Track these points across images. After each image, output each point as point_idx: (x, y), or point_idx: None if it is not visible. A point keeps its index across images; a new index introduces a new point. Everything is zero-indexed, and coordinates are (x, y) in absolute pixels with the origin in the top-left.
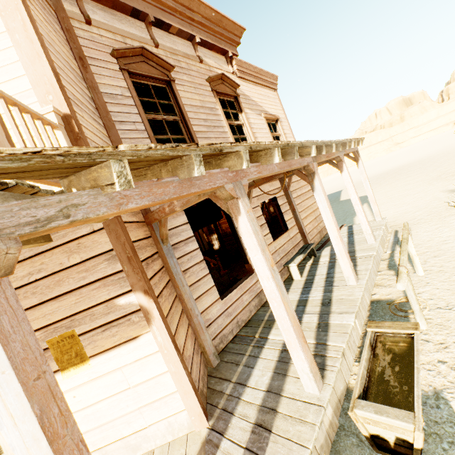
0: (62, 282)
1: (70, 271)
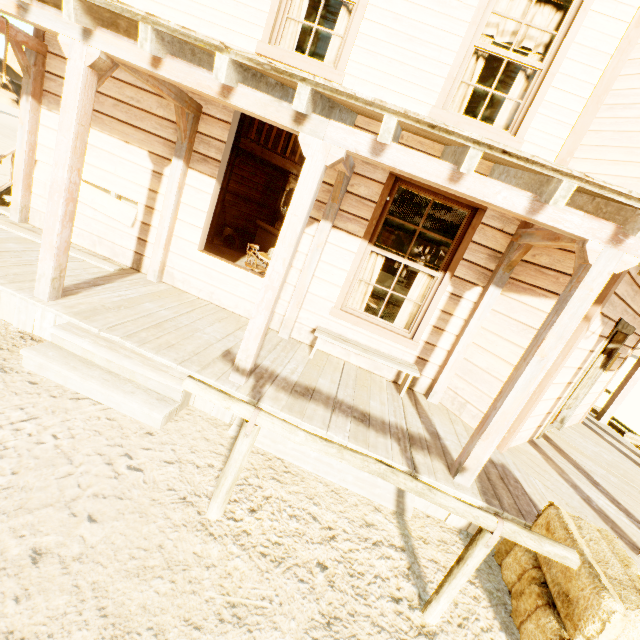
0: None
1: None
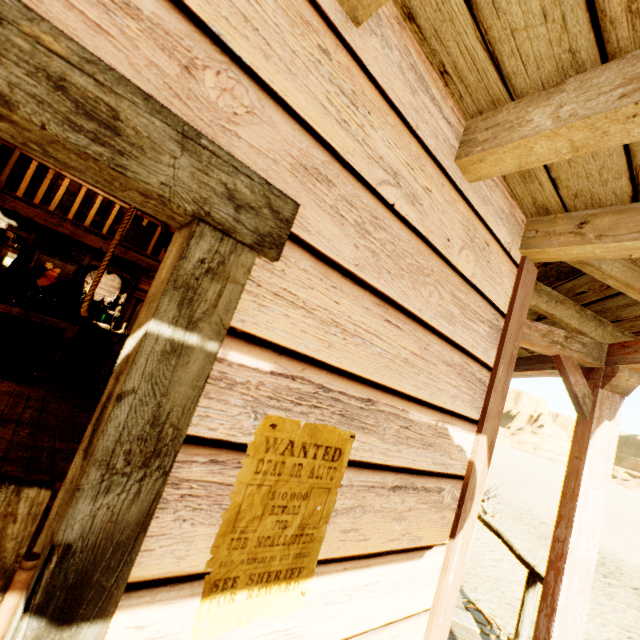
0: (422, 282)
1: (447, 275)
